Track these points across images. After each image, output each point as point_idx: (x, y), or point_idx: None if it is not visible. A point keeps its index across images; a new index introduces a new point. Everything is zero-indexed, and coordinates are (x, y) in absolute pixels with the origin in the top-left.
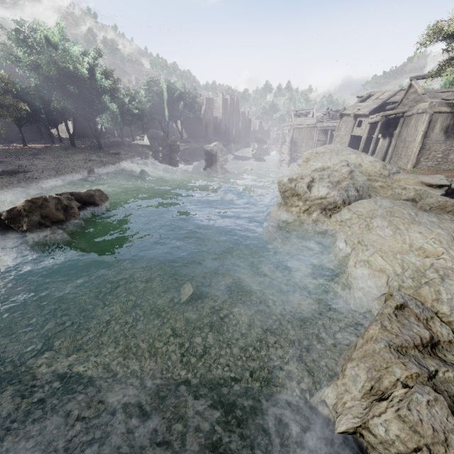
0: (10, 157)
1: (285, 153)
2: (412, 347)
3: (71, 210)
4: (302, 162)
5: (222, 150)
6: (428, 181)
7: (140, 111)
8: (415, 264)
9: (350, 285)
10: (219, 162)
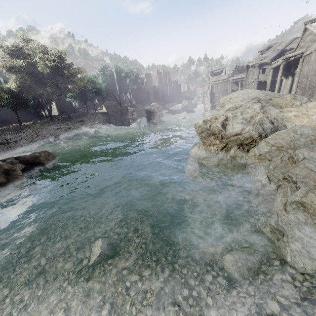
0: (1, 133)
1: (207, 104)
2: None
3: (13, 172)
4: (219, 107)
5: (158, 107)
6: None
7: (98, 89)
8: None
9: (283, 233)
10: (156, 116)
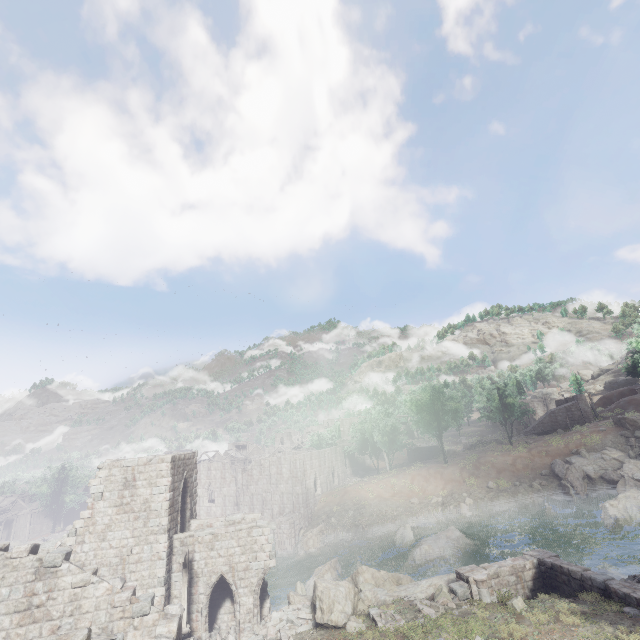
0: None
1: None
2: None
3: None
4: None
5: None
6: (39, 540)
7: None
8: None
9: None
10: None
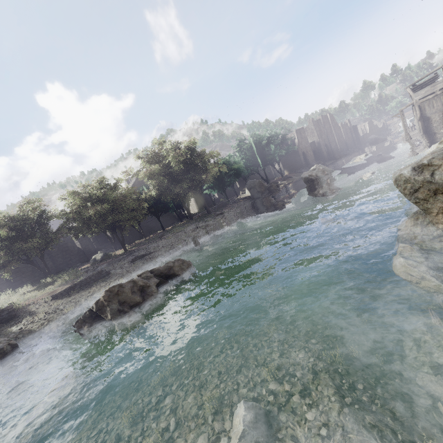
0: (146, 243)
1: (417, 139)
2: None
3: (148, 289)
4: None
5: (323, 170)
6: None
7: (236, 170)
8: None
9: None
10: (321, 184)
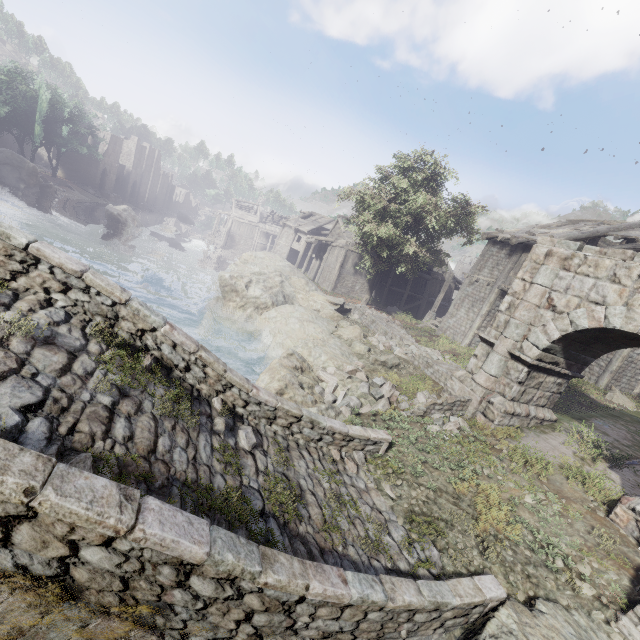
0: None
1: (219, 246)
2: (291, 368)
3: None
4: (240, 263)
5: (134, 218)
6: (330, 300)
7: None
8: (305, 342)
9: (269, 359)
10: (132, 234)
